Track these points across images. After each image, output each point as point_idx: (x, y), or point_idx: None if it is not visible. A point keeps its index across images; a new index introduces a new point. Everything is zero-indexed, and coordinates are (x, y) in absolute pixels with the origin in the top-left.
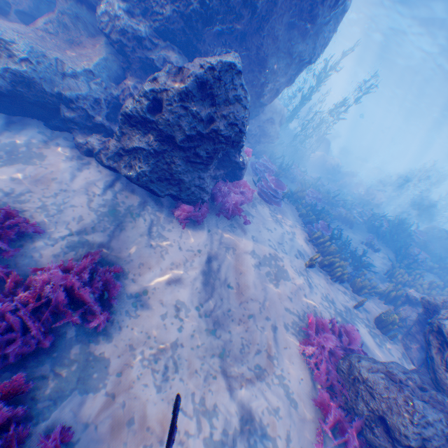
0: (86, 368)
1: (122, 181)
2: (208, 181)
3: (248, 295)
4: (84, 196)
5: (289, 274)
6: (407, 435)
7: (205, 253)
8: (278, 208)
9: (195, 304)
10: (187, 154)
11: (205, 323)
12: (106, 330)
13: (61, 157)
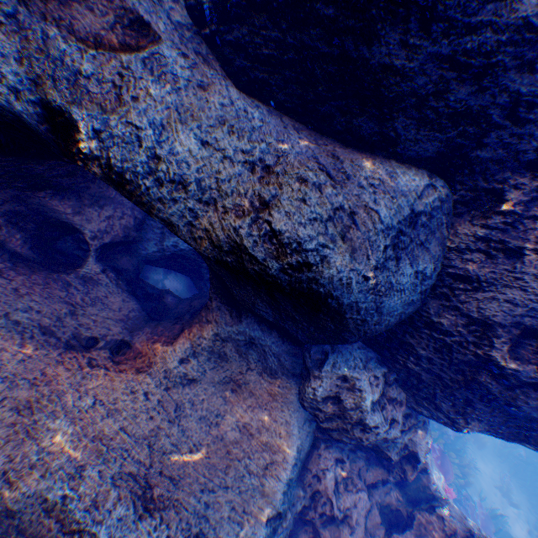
0: None
1: None
2: None
3: None
4: None
5: None
6: None
7: None
8: None
9: None
10: None
11: None
12: None
13: None
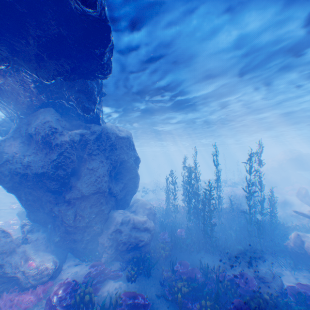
0: None
1: None
2: None
3: None
4: None
5: None
6: None
7: None
8: None
9: None
10: None
11: None
12: None
13: None
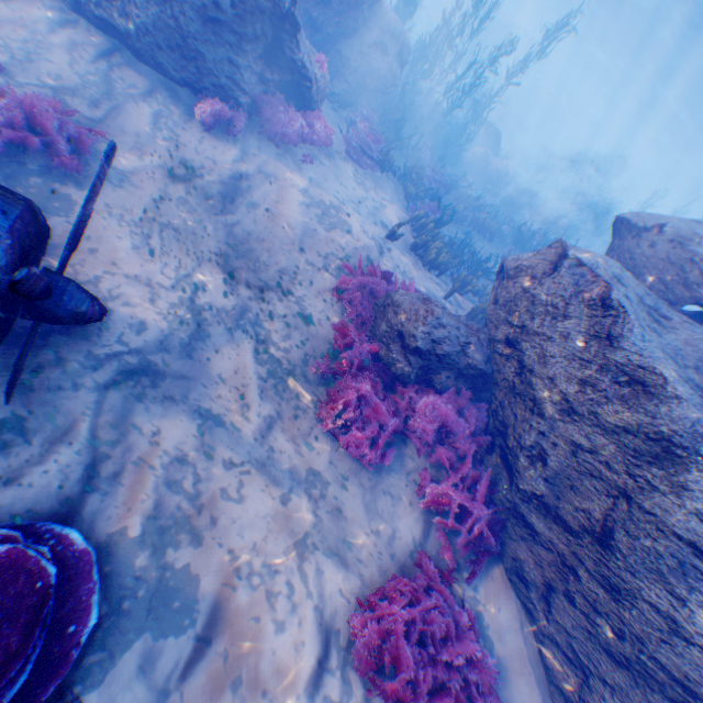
0: (47, 197)
1: (124, 56)
2: (243, 71)
3: (284, 226)
4: (66, 56)
5: (354, 231)
6: (416, 336)
7: (233, 170)
8: (373, 178)
9: (205, 210)
10: (204, 5)
11: (214, 228)
12: (77, 182)
13: (38, 5)
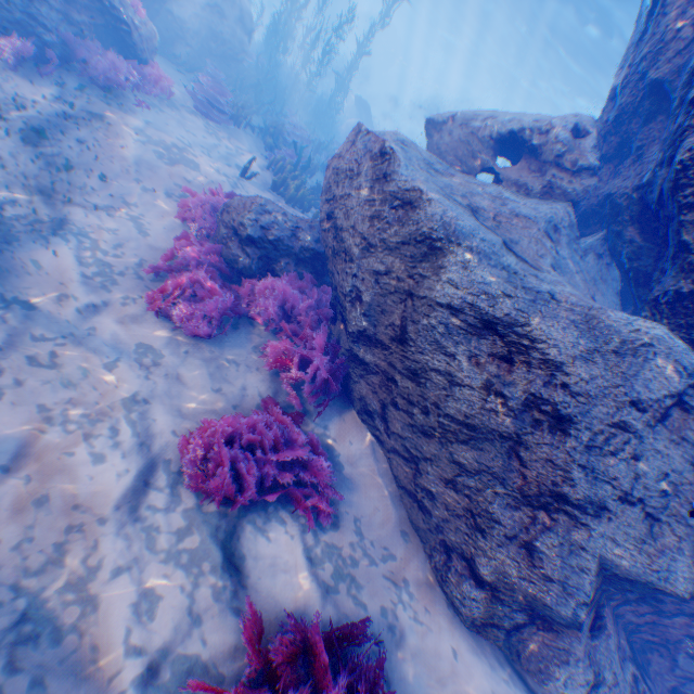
0: None
1: None
2: (42, 8)
3: (116, 159)
4: None
5: (202, 167)
6: (245, 225)
7: (51, 109)
8: (230, 132)
9: (16, 141)
10: None
11: (27, 157)
12: None
13: None
